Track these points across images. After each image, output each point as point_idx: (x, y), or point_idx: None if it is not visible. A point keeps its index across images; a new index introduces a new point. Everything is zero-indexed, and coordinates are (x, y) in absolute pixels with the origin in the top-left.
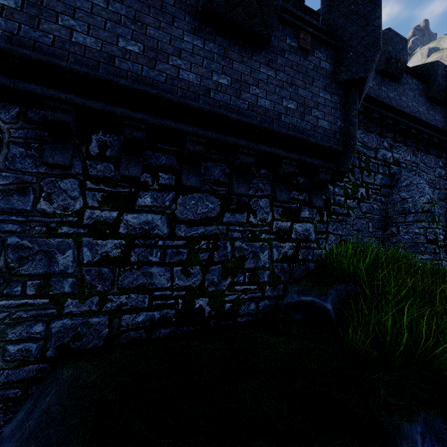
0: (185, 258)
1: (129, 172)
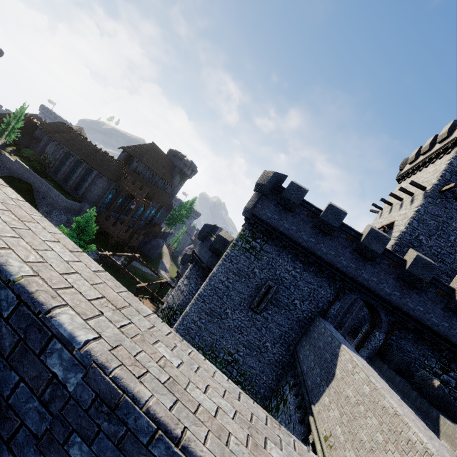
0: (456, 396)
1: (452, 366)
